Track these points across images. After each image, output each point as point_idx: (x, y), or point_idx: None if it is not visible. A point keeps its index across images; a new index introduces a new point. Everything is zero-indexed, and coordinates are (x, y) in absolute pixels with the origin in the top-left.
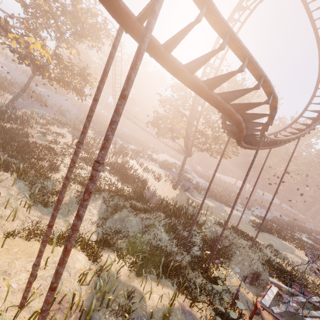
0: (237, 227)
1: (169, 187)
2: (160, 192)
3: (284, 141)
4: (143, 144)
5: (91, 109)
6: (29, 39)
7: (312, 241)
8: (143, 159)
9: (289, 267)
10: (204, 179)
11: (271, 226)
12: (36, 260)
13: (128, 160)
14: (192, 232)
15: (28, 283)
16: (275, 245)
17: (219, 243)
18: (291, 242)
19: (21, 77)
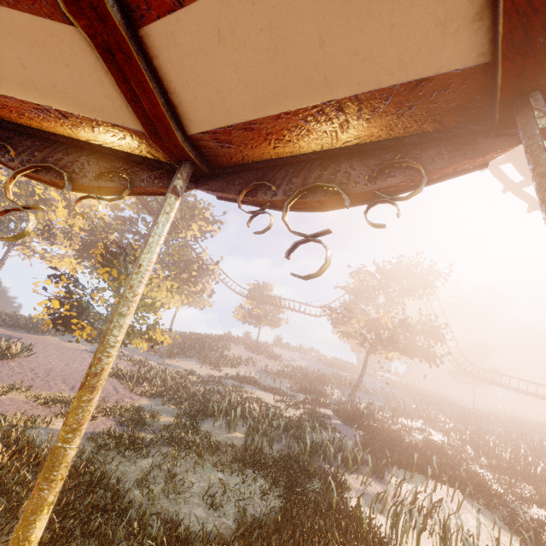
0: None
1: None
2: None
3: None
4: None
5: None
6: (379, 315)
7: None
8: None
9: None
10: None
11: None
12: None
13: None
14: None
15: None
16: None
17: None
18: None
19: (321, 367)
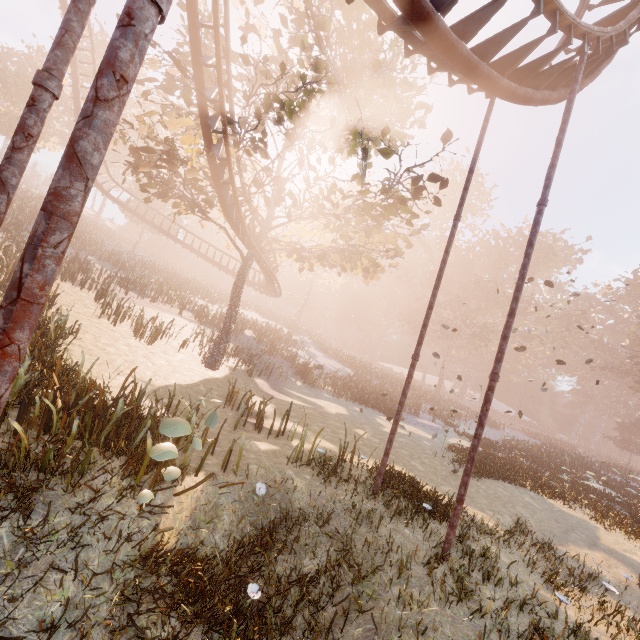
0: (385, 465)
1: (192, 360)
2: (115, 366)
3: (528, 68)
4: (183, 282)
5: None
6: None
7: (616, 490)
8: (145, 299)
9: (623, 638)
10: (343, 362)
11: (508, 459)
12: None
13: (61, 286)
14: (49, 525)
15: None
16: (534, 523)
17: (279, 559)
18: (576, 503)
19: None
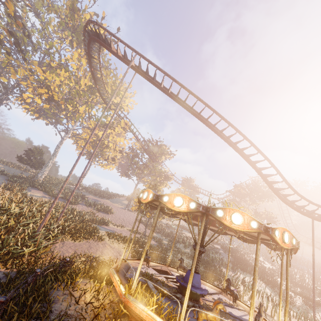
0: None
1: None
2: None
3: None
4: None
5: (312, 243)
6: (244, 209)
7: None
8: None
9: None
10: None
11: None
12: (313, 304)
13: None
14: None
15: (313, 315)
16: None
17: None
18: None
19: None
